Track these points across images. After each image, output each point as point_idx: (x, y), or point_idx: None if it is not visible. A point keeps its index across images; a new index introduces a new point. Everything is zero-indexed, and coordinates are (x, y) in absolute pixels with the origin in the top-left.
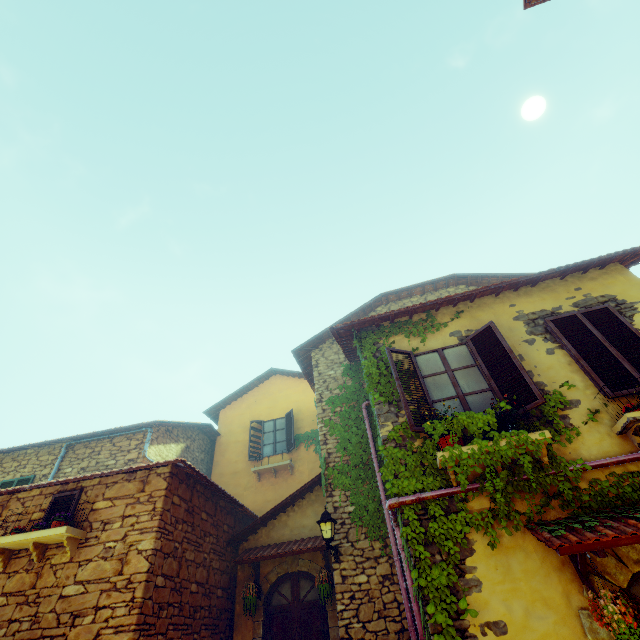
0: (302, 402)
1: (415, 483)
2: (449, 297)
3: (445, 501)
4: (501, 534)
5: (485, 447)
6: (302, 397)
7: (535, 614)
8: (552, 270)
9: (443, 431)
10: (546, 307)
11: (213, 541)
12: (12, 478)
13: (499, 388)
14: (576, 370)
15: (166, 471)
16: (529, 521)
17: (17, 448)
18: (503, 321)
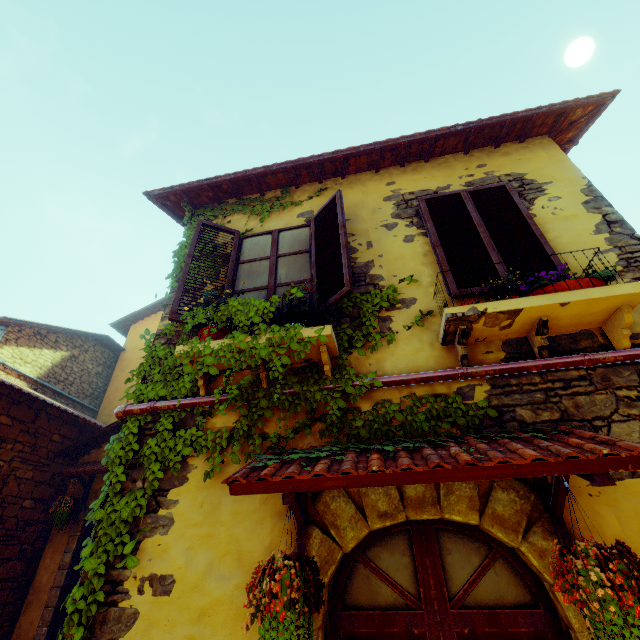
0: None
1: (159, 389)
2: (302, 160)
3: (182, 414)
4: (231, 462)
5: (238, 342)
6: None
7: (218, 572)
8: (446, 129)
9: (201, 320)
10: (431, 186)
11: (23, 449)
12: None
13: (318, 277)
14: (430, 262)
15: None
16: (271, 448)
17: None
18: (370, 201)
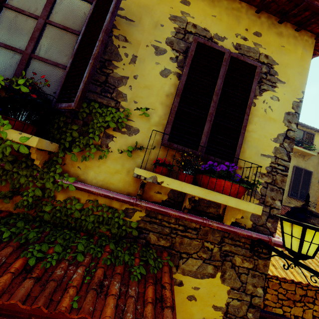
0: None
1: None
2: None
3: None
4: None
5: None
6: None
7: None
8: None
9: None
10: (212, 29)
11: None
12: None
13: (70, 71)
14: (167, 104)
15: None
16: None
17: None
18: (159, 11)
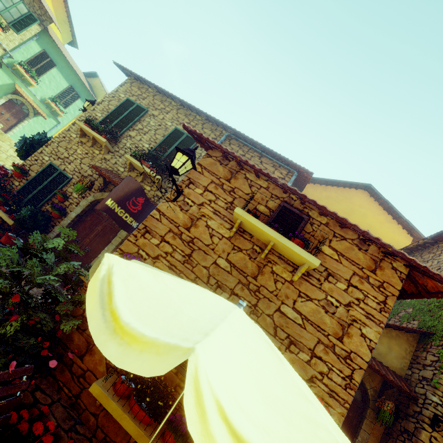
0: (374, 230)
1: None
2: None
3: None
4: None
5: None
6: (377, 226)
7: None
8: None
9: None
10: None
11: None
12: (182, 130)
13: None
14: None
15: (403, 271)
16: None
17: (196, 109)
18: None
